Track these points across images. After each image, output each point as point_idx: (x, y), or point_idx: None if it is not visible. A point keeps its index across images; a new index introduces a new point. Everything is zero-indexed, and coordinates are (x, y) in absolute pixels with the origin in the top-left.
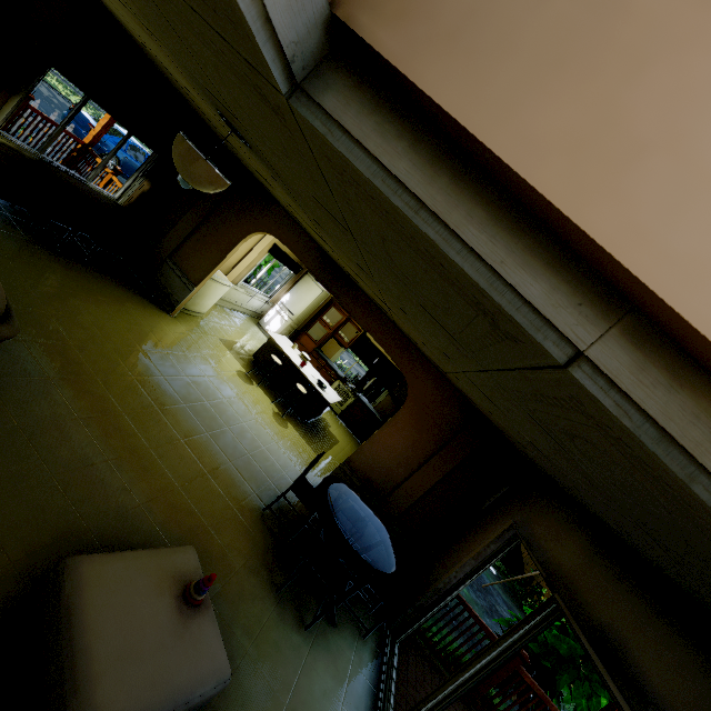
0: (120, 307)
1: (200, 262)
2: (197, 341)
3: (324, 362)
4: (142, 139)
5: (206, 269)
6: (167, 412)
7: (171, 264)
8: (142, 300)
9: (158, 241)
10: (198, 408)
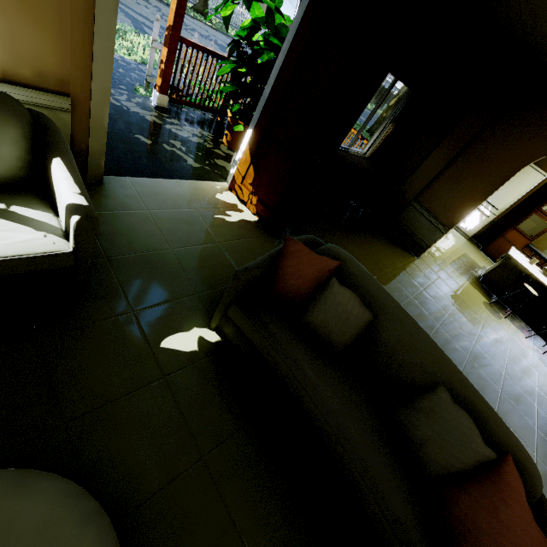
0: (398, 272)
1: (454, 202)
2: (445, 281)
3: (542, 260)
4: (407, 83)
5: (462, 209)
6: (503, 414)
7: (417, 207)
8: (398, 250)
9: (399, 183)
10: (507, 388)
